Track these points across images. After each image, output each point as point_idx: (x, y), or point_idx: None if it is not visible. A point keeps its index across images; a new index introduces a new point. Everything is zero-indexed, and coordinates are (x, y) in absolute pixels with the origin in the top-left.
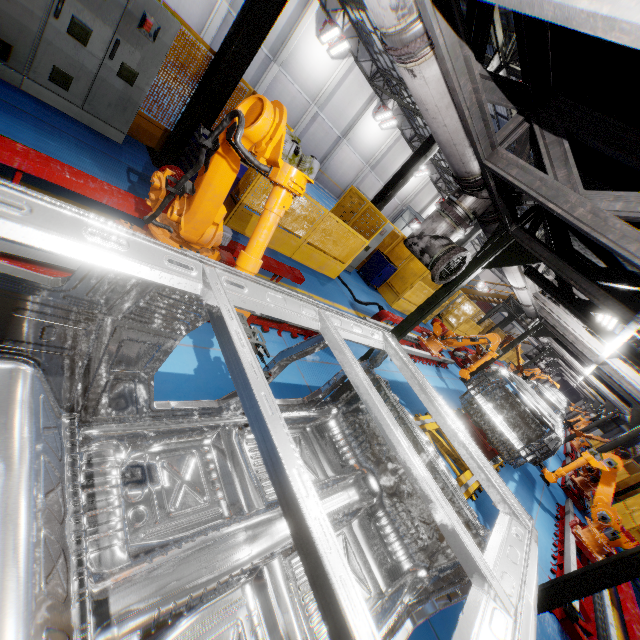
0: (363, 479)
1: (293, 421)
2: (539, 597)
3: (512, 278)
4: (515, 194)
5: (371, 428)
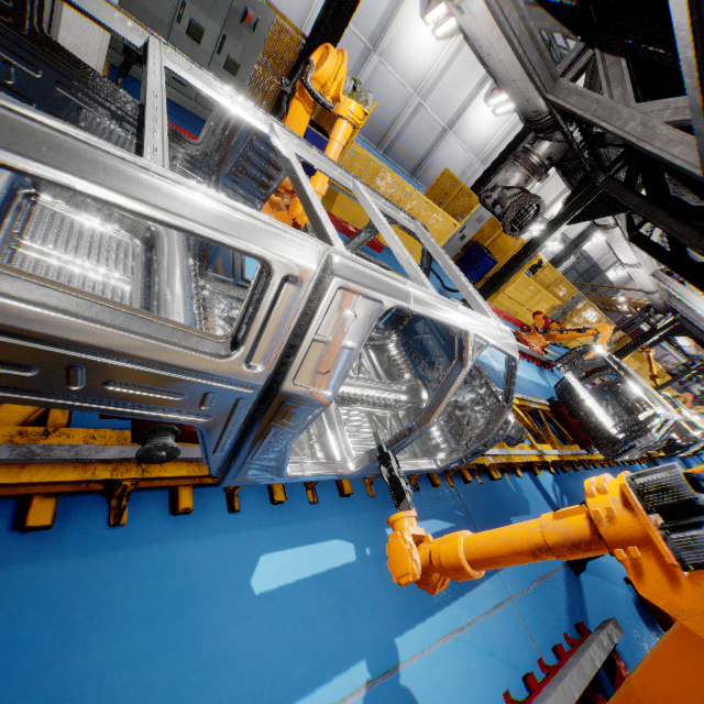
0: (413, 386)
1: None
2: None
3: (619, 250)
4: (595, 135)
5: (423, 345)
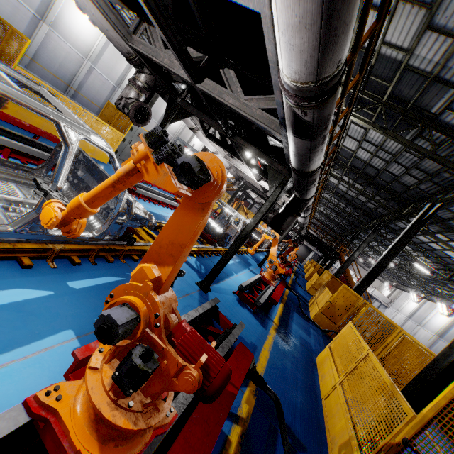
0: None
1: (29, 180)
2: (212, 272)
3: (206, 144)
4: (166, 74)
5: (85, 181)
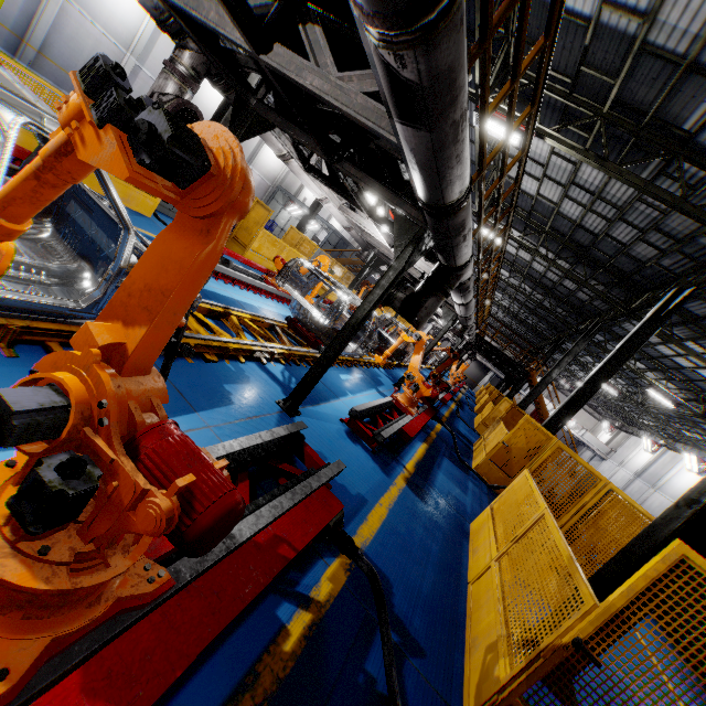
0: (74, 265)
1: None
2: (301, 384)
3: (307, 184)
4: (226, 52)
5: (78, 224)
